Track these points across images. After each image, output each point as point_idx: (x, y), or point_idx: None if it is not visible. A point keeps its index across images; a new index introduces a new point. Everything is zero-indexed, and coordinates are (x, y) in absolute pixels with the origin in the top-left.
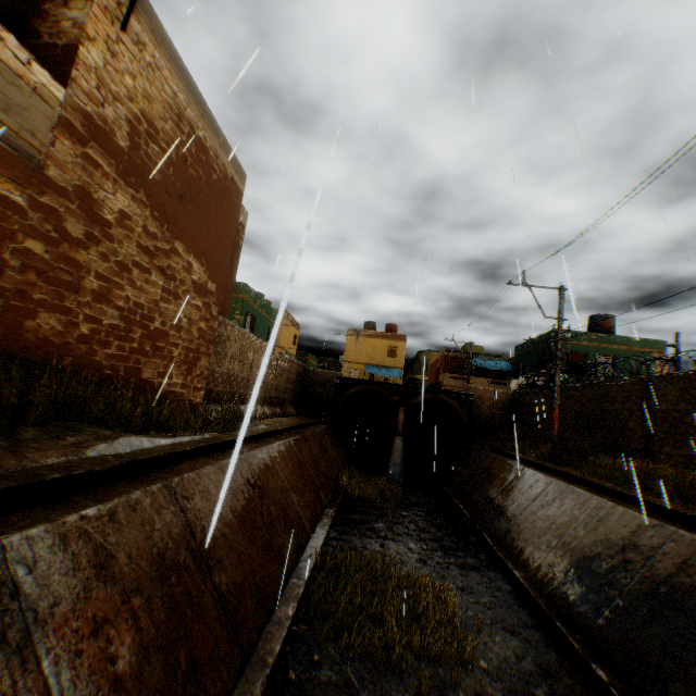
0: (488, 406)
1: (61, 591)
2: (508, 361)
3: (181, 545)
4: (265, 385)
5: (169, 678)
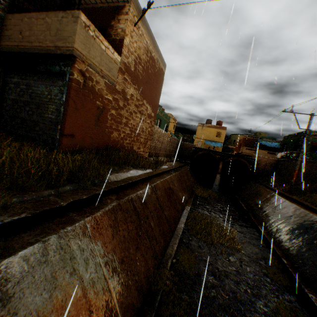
0: (263, 164)
1: (140, 208)
2: (278, 143)
3: (157, 203)
4: (165, 149)
5: (159, 232)
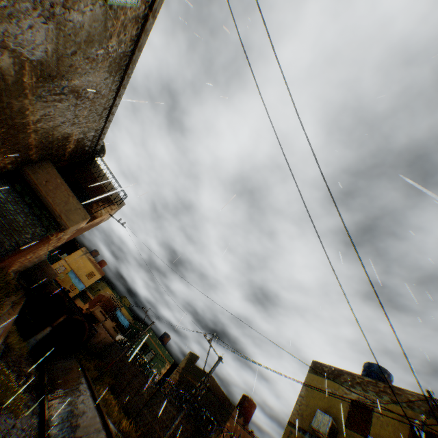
0: (99, 340)
1: None
2: (130, 323)
3: None
4: (27, 266)
5: None
